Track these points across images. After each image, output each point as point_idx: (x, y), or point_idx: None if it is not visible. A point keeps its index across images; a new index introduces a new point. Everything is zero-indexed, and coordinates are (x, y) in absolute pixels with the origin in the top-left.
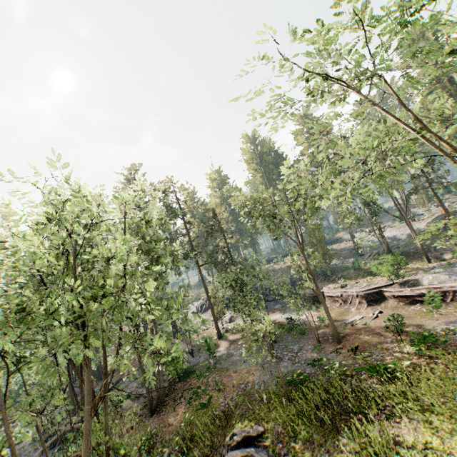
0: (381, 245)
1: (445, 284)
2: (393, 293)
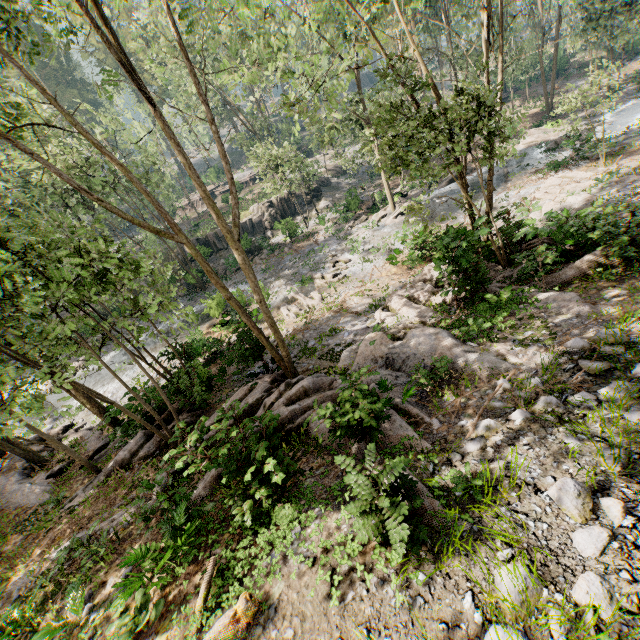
0: (206, 161)
1: (243, 179)
2: (220, 191)
